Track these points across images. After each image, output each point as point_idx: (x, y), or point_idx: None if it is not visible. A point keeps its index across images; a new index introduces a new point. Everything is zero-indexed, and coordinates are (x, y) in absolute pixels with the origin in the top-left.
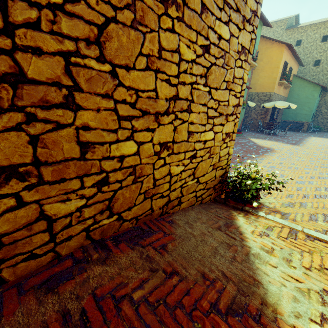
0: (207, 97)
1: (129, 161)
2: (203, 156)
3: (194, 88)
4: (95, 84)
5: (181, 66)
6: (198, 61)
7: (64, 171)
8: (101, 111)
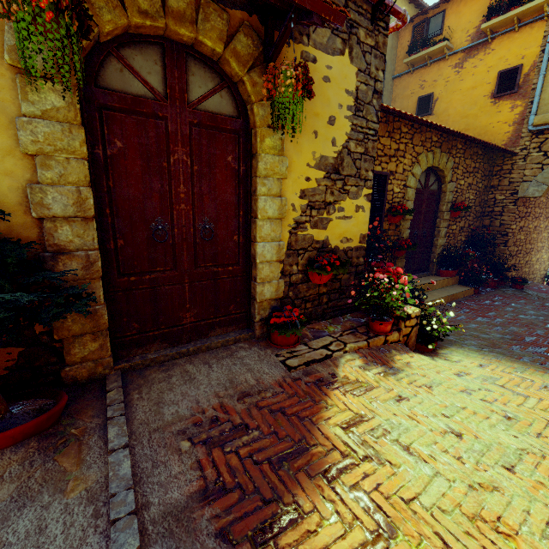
0: (546, 244)
1: (533, 262)
2: (542, 264)
3: (545, 243)
4: (534, 247)
5: (544, 239)
6: (546, 236)
7: (528, 263)
8: (534, 251)
